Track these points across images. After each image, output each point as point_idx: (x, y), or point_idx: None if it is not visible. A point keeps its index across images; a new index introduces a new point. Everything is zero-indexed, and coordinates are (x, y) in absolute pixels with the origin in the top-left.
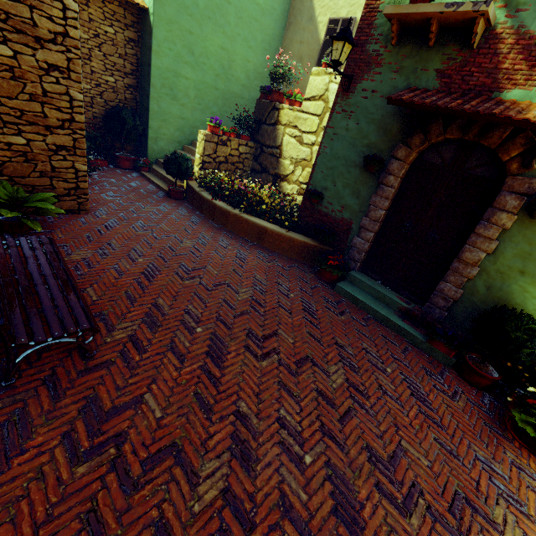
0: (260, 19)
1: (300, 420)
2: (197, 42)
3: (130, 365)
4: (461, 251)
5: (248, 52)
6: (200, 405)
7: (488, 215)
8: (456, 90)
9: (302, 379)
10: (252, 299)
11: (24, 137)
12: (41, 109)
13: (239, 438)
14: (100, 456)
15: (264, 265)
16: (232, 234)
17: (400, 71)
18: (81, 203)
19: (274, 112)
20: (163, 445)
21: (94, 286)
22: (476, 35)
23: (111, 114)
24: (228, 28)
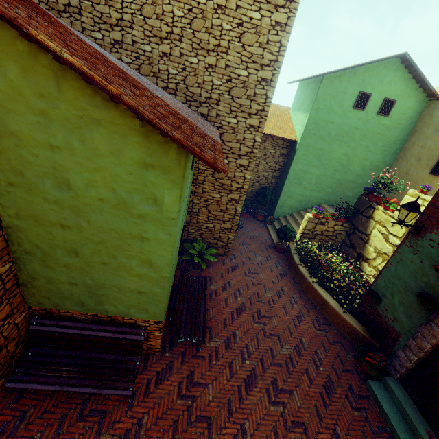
0: (383, 133)
1: None
2: (324, 153)
3: (210, 364)
4: None
5: (367, 154)
6: (228, 407)
7: None
8: None
9: (290, 436)
10: (289, 356)
11: (213, 224)
12: (223, 214)
13: None
14: (186, 400)
15: (313, 331)
16: (303, 293)
17: None
18: (226, 251)
19: (370, 209)
20: (206, 414)
21: (213, 309)
22: None
23: (260, 192)
24: (352, 143)
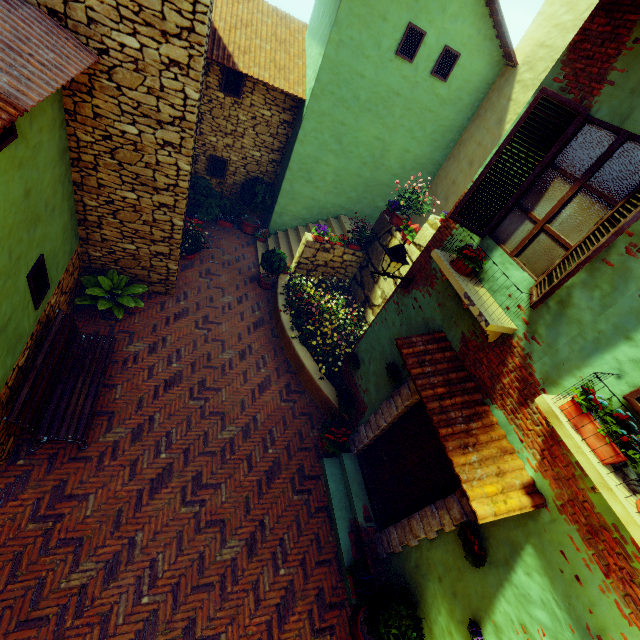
0: (436, 110)
1: (166, 570)
2: (348, 132)
3: (99, 466)
4: (412, 515)
5: (410, 142)
6: (115, 520)
7: (439, 505)
8: (466, 367)
9: (199, 539)
10: (230, 441)
11: (136, 245)
12: (150, 229)
13: (118, 558)
14: (44, 523)
15: (277, 403)
16: (281, 352)
17: (442, 308)
18: (169, 289)
19: (388, 235)
20: (76, 535)
21: (124, 384)
22: (488, 334)
23: (247, 186)
24: (390, 119)
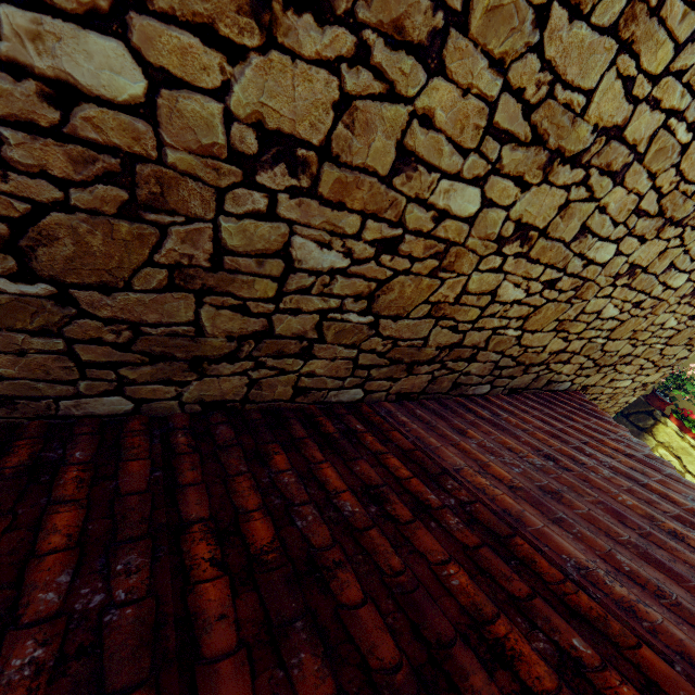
0: None
1: None
2: None
3: None
4: None
5: None
6: None
7: None
8: None
9: None
10: None
11: None
12: None
13: None
14: None
15: None
16: None
17: None
18: None
19: (647, 417)
20: None
21: None
22: None
23: None
24: None
